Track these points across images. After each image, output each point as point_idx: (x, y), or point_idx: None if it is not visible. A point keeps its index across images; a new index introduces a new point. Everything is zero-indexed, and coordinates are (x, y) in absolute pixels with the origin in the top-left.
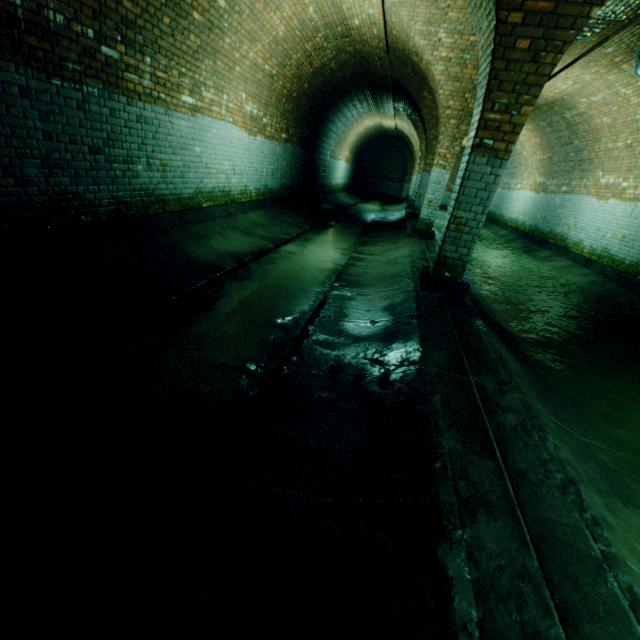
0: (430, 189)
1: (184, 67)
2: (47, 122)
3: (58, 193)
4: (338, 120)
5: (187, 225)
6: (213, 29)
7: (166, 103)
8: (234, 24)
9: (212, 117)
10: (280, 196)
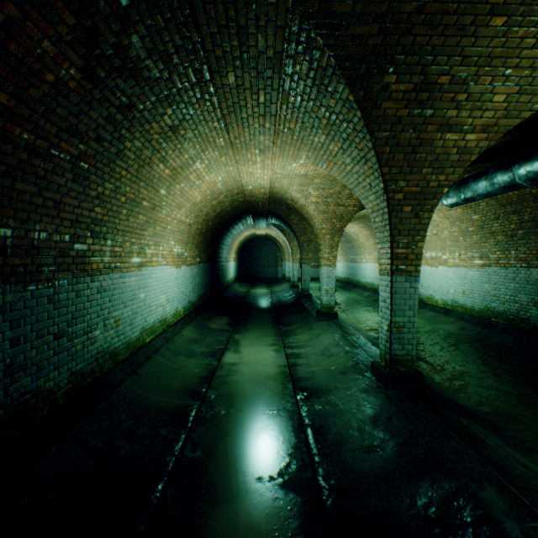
0: (324, 282)
1: (134, 238)
2: (17, 328)
3: (16, 398)
4: (228, 237)
5: (137, 368)
6: (155, 208)
7: (120, 268)
8: (169, 201)
9: (152, 265)
10: (199, 304)
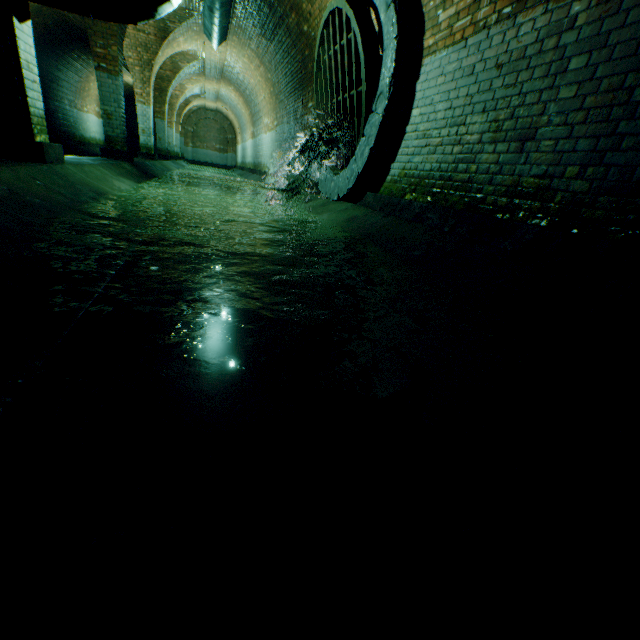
0: (140, 121)
1: None
2: None
3: None
4: (65, 68)
5: None
6: None
7: None
8: None
9: None
10: None
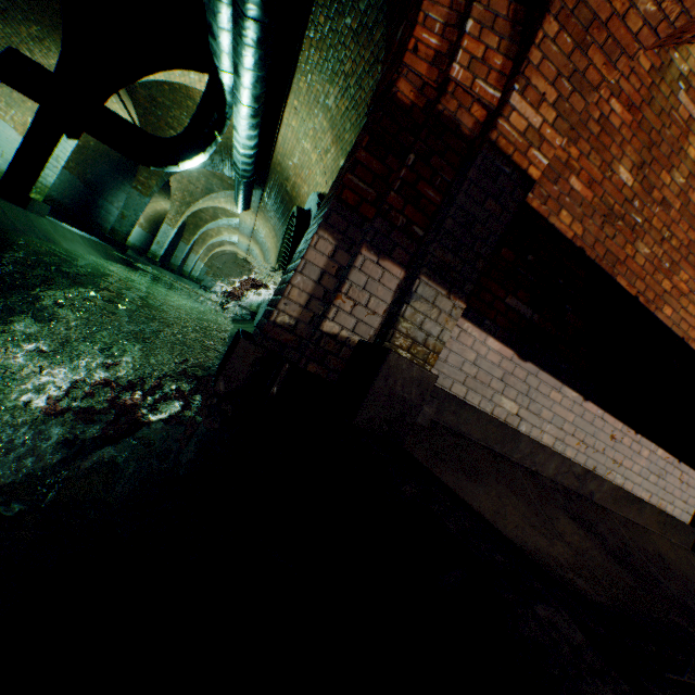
0: (160, 235)
1: None
2: None
3: None
4: (130, 185)
5: None
6: None
7: None
8: None
9: None
10: (46, 201)
